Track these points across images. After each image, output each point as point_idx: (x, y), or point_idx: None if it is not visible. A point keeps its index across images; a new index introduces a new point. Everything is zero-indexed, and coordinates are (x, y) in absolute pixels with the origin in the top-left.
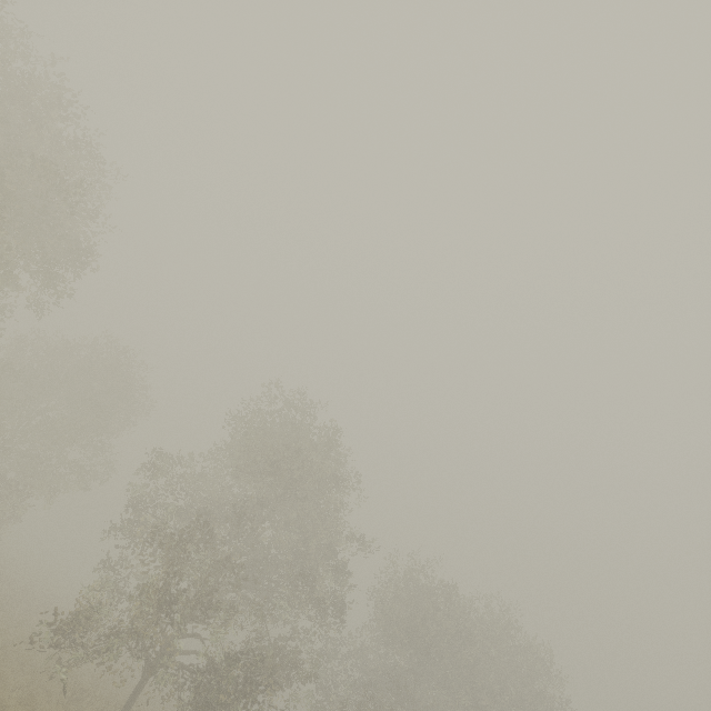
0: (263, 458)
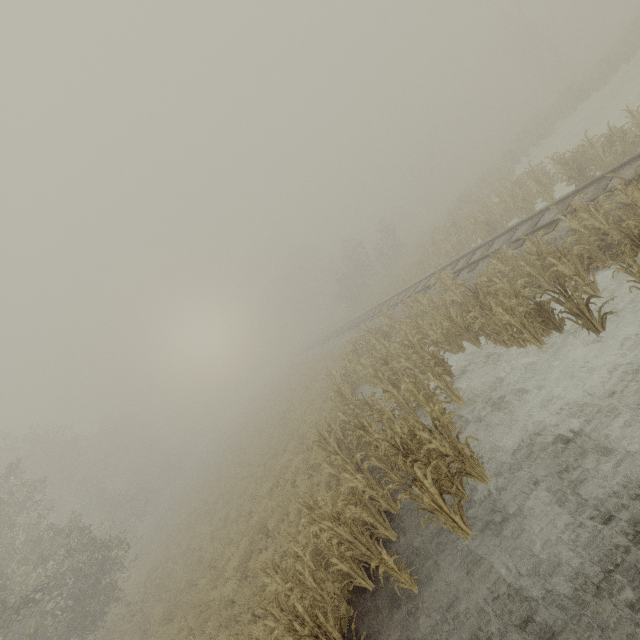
0: (23, 481)
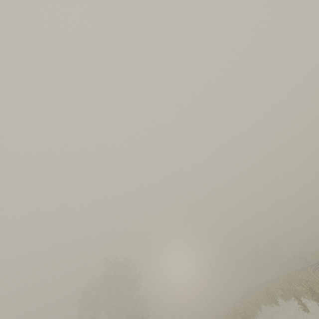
0: None
